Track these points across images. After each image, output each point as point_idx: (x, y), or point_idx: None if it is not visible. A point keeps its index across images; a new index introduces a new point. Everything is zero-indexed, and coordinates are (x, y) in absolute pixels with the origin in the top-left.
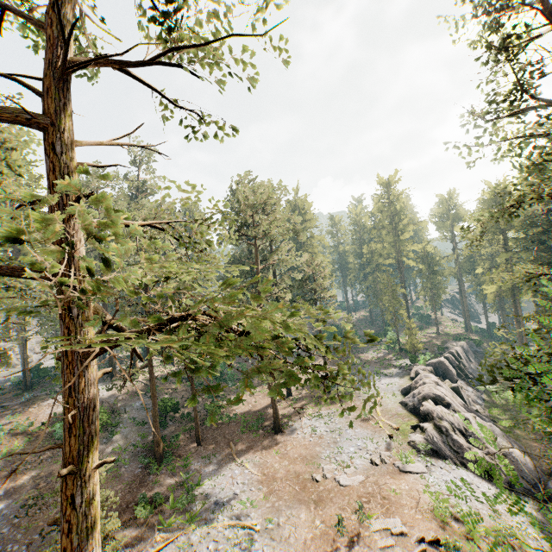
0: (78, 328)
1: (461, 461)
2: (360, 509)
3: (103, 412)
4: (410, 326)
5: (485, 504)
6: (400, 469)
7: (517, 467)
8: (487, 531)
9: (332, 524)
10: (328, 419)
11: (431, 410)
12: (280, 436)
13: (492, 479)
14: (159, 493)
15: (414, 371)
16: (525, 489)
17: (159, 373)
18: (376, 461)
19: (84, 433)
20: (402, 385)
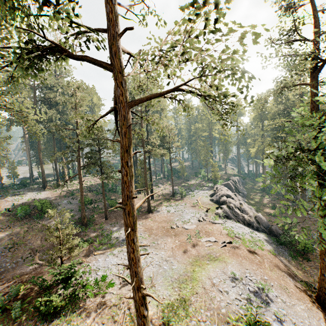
0: (127, 93)
1: (238, 220)
2: (198, 233)
3: (47, 202)
4: (215, 166)
5: (247, 234)
6: (212, 222)
7: (261, 221)
8: (249, 240)
9: (184, 241)
10: (175, 207)
11: (226, 199)
12: (151, 214)
13: (250, 226)
14: (90, 237)
15: (215, 187)
16: (263, 230)
17: (74, 187)
18: (201, 220)
19: (131, 138)
20: (210, 193)
